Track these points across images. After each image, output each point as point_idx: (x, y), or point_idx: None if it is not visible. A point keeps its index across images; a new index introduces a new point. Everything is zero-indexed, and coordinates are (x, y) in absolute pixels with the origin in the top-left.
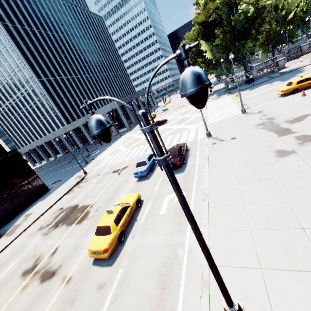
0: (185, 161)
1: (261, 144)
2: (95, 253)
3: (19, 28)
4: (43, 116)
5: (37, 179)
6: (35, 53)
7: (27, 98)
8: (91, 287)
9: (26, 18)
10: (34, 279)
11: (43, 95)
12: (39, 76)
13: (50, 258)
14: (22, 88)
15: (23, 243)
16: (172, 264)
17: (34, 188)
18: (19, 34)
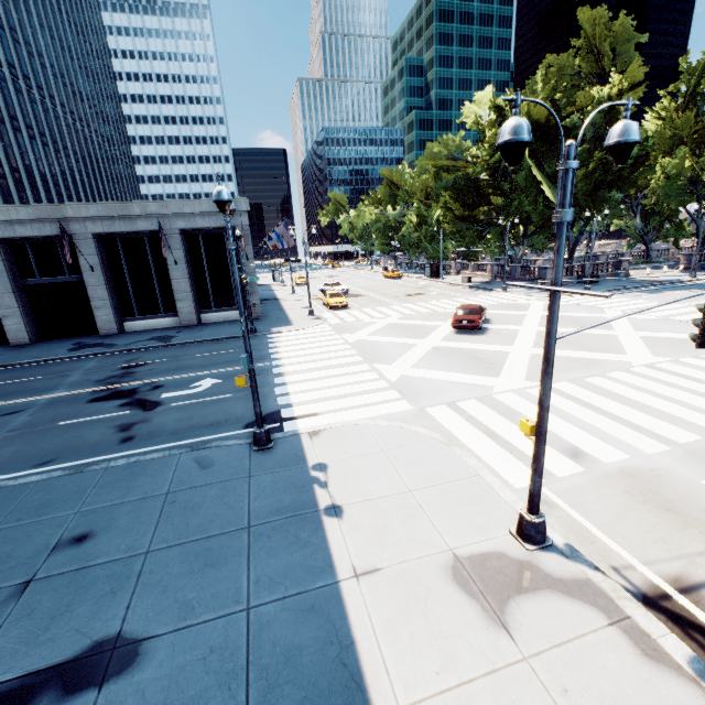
0: None
1: None
2: None
3: None
4: None
5: None
6: None
7: None
8: None
9: None
10: None
11: None
12: None
13: None
14: None
15: None
16: None
17: None
18: None
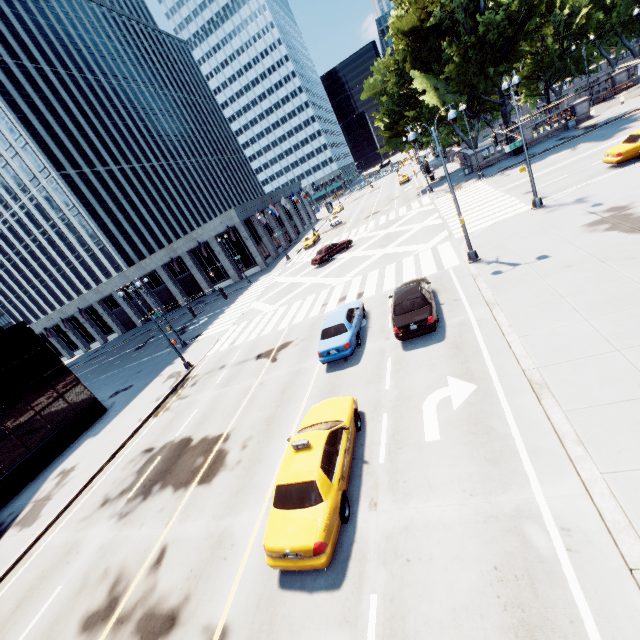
0: (438, 316)
1: (626, 260)
2: (286, 557)
3: (9, 65)
4: (73, 253)
5: (78, 388)
6: (48, 116)
7: (35, 216)
8: None
9: (24, 43)
10: (120, 638)
11: (72, 207)
12: (59, 165)
13: (152, 577)
14: (23, 193)
15: (67, 543)
16: (528, 571)
17: (73, 409)
18: (11, 76)
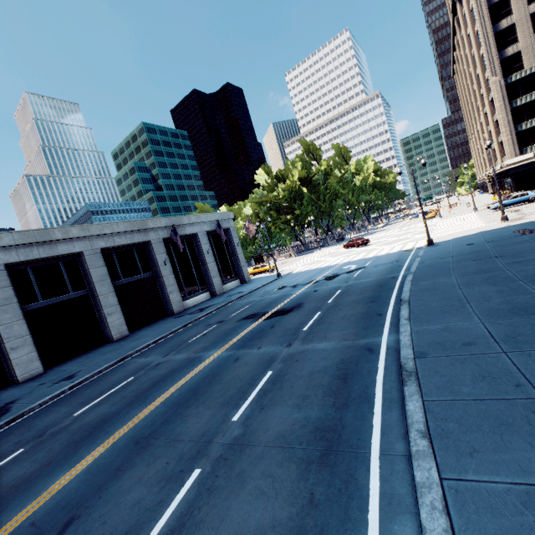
0: None
1: None
2: None
3: None
4: None
5: None
6: None
7: None
8: None
9: None
10: None
11: None
12: None
13: None
14: None
15: None
16: None
17: None
18: None
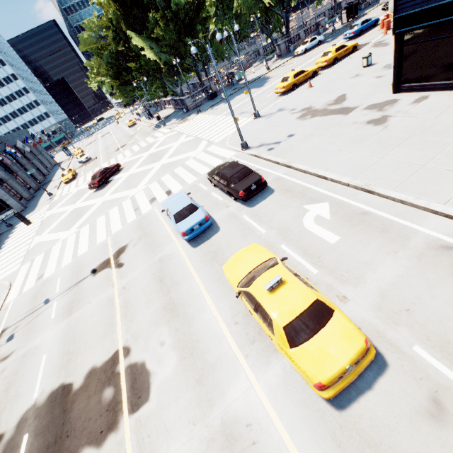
0: None
1: (338, 125)
2: (343, 375)
3: None
4: None
5: None
6: None
7: None
8: (419, 437)
9: None
10: None
11: None
12: None
13: None
14: None
15: None
16: None
17: None
18: None
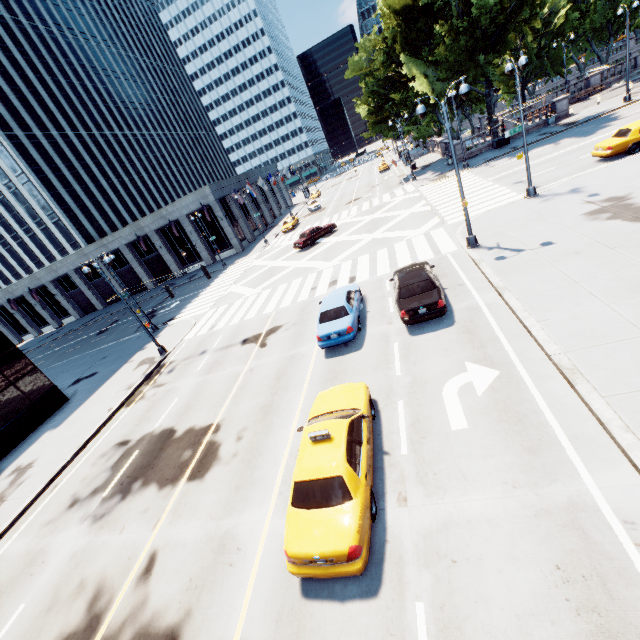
0: None
1: (636, 247)
2: (314, 563)
3: None
4: (21, 225)
5: (34, 375)
6: None
7: None
8: None
9: None
10: None
11: (20, 173)
12: (4, 124)
13: (141, 589)
14: None
15: (29, 551)
16: (596, 569)
17: (28, 399)
18: None
